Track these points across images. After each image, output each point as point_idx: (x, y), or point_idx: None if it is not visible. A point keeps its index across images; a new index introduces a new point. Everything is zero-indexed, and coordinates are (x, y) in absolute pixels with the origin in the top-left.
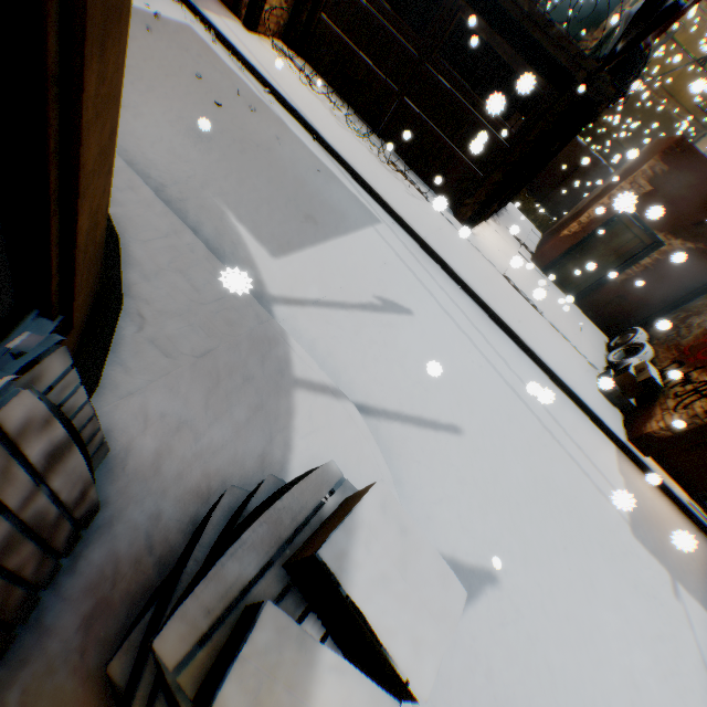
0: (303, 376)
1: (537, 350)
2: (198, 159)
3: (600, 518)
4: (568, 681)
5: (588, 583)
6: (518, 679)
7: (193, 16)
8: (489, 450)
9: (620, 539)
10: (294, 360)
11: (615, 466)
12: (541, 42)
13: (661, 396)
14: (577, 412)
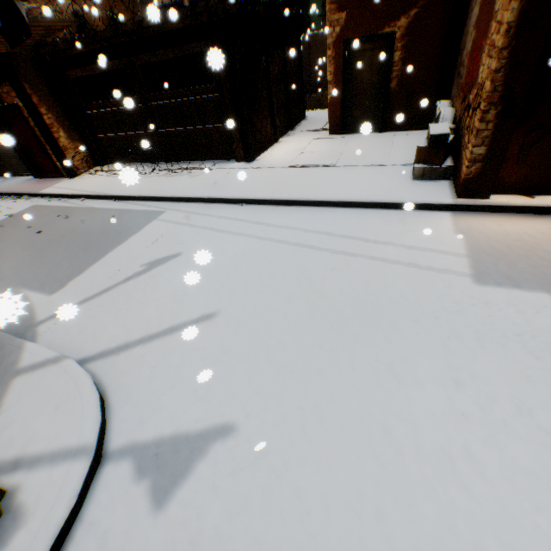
0: (29, 364)
1: (322, 197)
2: (12, 273)
3: (416, 294)
4: (332, 500)
5: (385, 372)
6: (245, 528)
7: (40, 197)
8: (251, 311)
9: (451, 299)
10: (25, 357)
11: (450, 231)
12: (173, 29)
13: (462, 138)
14: (389, 214)
